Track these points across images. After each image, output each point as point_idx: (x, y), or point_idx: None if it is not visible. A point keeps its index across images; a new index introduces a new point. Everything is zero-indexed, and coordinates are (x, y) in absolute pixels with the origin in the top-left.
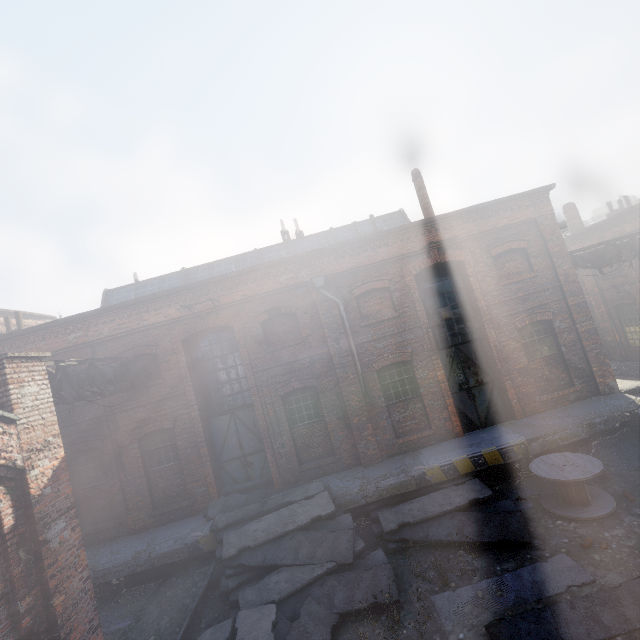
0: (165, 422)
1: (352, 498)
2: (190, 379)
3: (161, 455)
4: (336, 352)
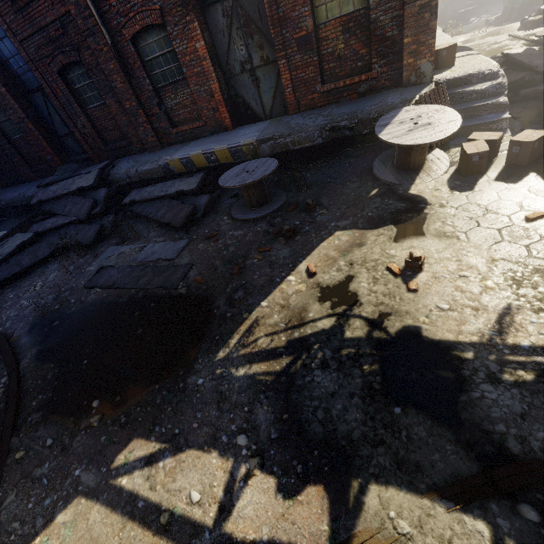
0: None
1: (120, 177)
2: None
3: (10, 127)
4: (76, 11)
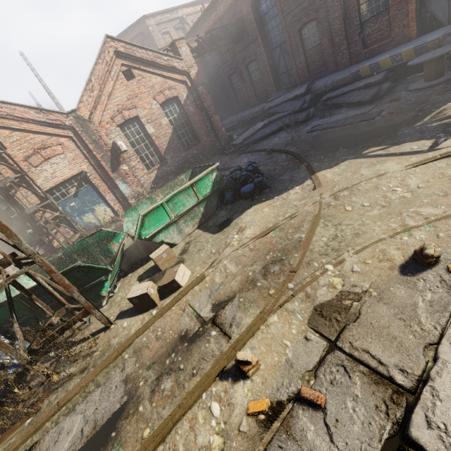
0: (252, 57)
1: (319, 88)
2: (257, 29)
3: (255, 74)
4: None
